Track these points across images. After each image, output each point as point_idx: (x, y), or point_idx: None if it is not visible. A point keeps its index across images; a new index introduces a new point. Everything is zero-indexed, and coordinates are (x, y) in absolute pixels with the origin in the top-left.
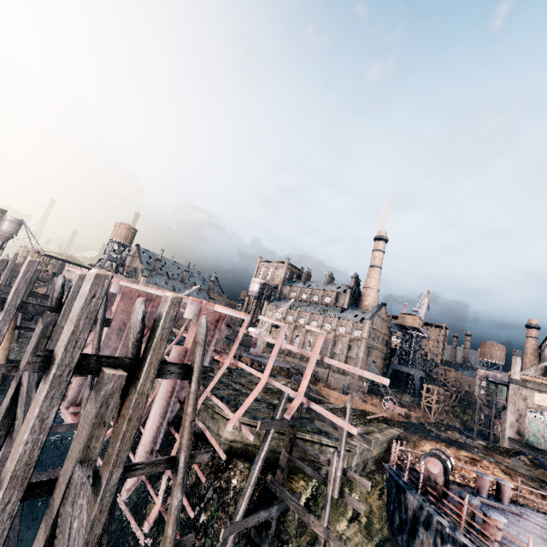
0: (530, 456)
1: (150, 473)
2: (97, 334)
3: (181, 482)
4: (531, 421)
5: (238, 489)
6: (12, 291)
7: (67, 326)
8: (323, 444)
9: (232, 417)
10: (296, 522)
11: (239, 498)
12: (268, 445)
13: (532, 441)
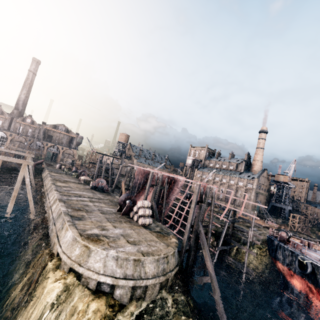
0: None
1: (178, 238)
2: (165, 192)
3: (210, 231)
4: None
5: (212, 243)
6: (149, 181)
7: (194, 195)
8: (241, 231)
9: (221, 216)
10: (233, 254)
11: (219, 241)
12: (226, 227)
13: None
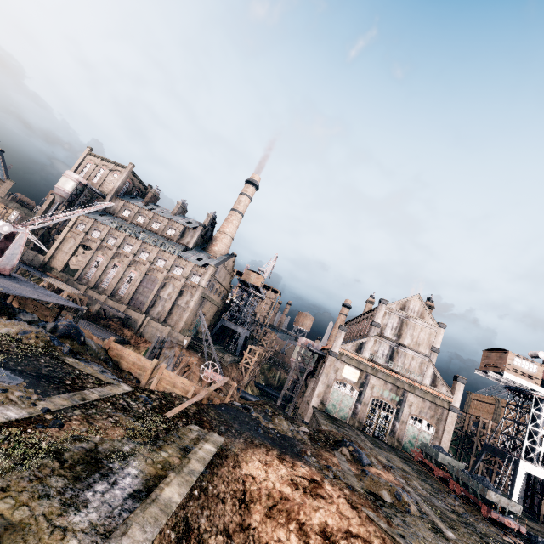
0: (351, 448)
1: None
2: None
3: None
4: (334, 392)
5: None
6: None
7: None
8: None
9: None
10: None
11: None
12: None
13: (330, 410)
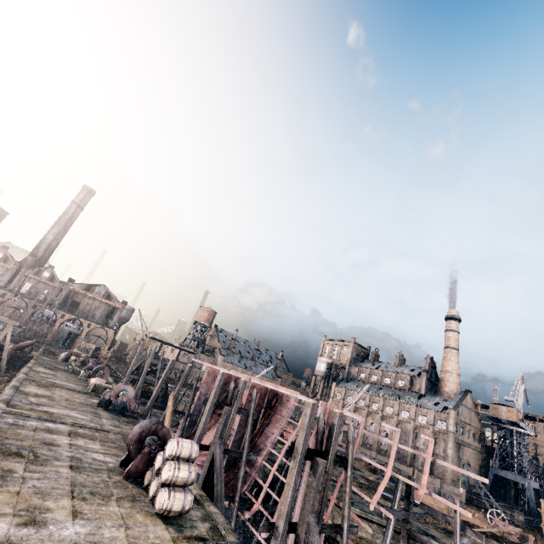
0: None
1: None
2: (249, 424)
3: None
4: None
5: None
6: (212, 394)
7: (300, 432)
8: None
9: (372, 500)
10: None
11: None
12: (391, 533)
13: None
